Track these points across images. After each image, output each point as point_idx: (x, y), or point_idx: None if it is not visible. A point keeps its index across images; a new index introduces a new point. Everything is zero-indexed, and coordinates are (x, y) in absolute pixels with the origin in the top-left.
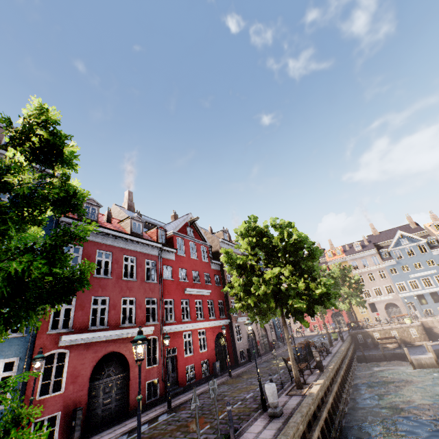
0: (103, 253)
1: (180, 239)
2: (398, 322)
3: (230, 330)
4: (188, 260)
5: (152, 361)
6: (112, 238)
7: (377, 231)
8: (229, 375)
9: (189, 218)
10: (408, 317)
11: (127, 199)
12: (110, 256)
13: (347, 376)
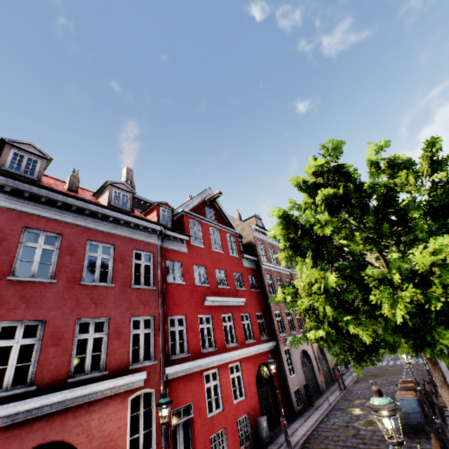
0: (41, 235)
1: (194, 222)
2: None
3: (278, 358)
4: (209, 253)
5: (147, 434)
6: (64, 209)
7: None
8: None
9: (208, 195)
10: None
11: (124, 178)
12: (57, 240)
13: None
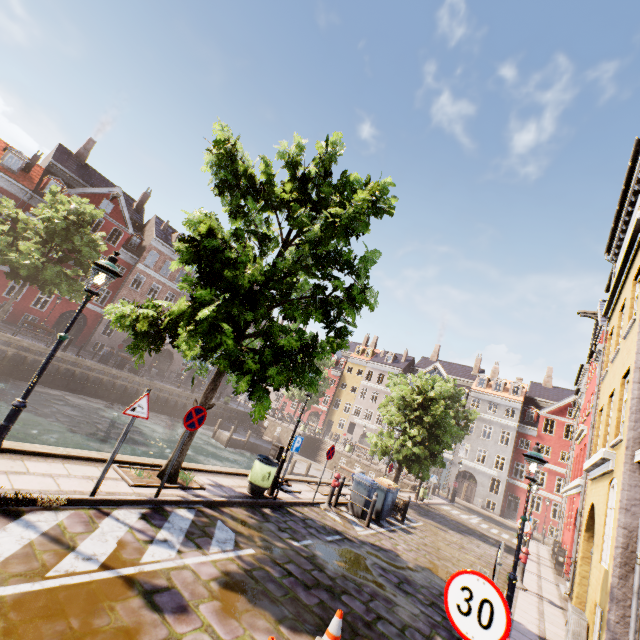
0: None
1: None
2: (290, 422)
3: (101, 321)
4: None
5: None
6: None
7: (436, 357)
8: (35, 334)
9: (115, 192)
10: (304, 424)
11: (83, 146)
12: None
13: (124, 393)
